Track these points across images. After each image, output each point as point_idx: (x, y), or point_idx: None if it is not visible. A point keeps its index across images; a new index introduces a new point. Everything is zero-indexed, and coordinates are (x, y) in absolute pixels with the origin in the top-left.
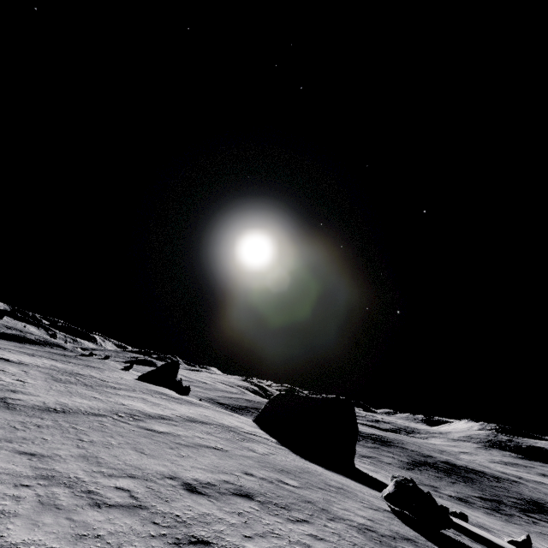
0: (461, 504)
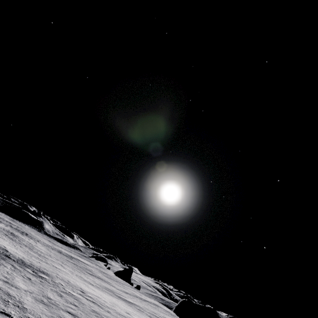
0: None
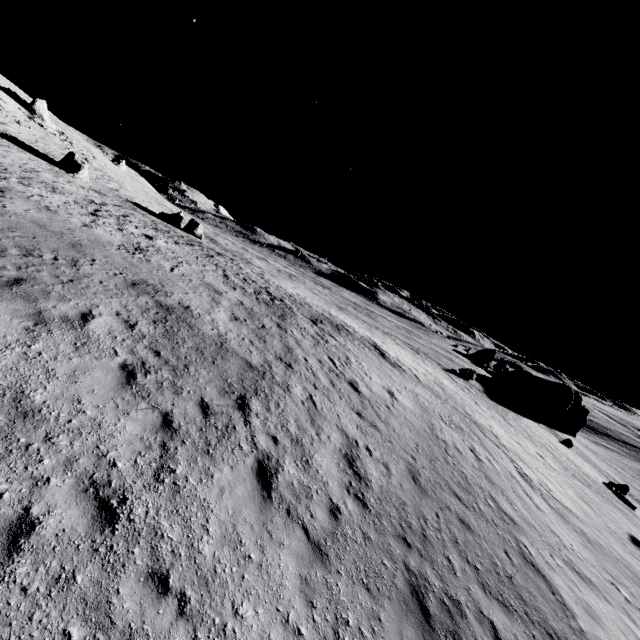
0: None
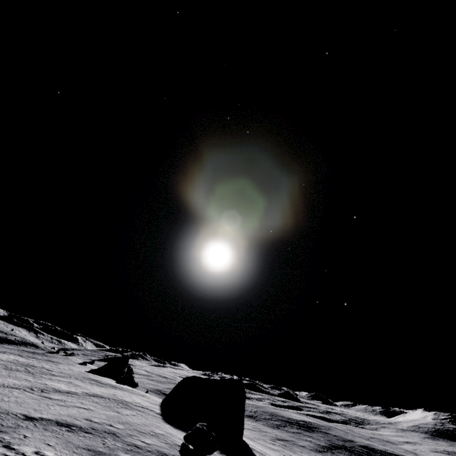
0: None
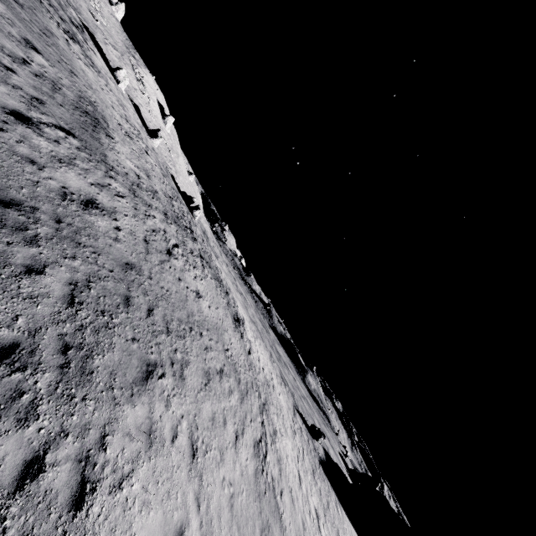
0: None
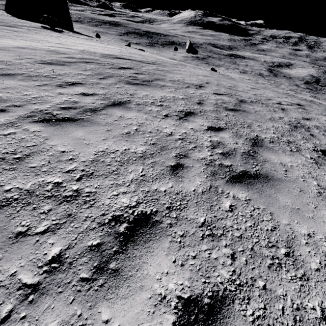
0: (134, 45)
